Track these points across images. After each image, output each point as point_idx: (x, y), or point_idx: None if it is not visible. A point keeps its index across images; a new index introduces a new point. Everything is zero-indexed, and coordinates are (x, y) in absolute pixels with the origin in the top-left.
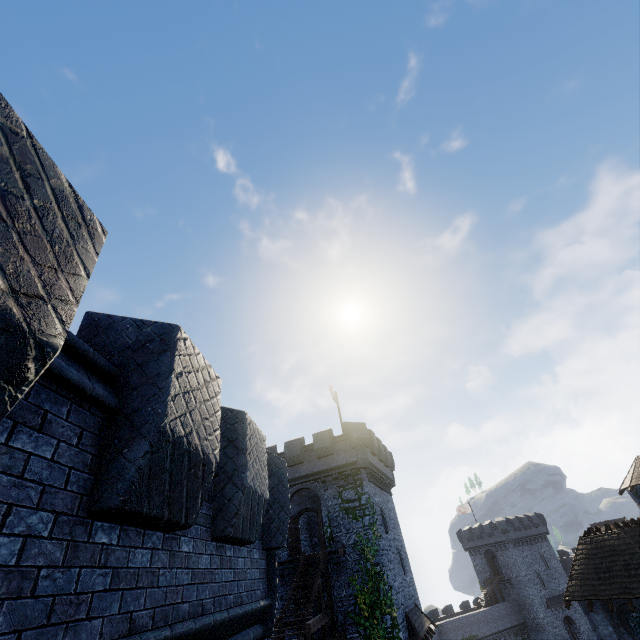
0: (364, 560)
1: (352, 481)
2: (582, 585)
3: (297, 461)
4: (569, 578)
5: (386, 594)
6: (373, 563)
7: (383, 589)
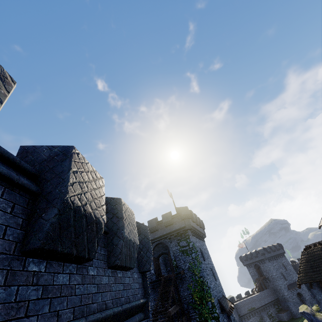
0: (194, 275)
1: (184, 236)
2: (305, 275)
3: (155, 229)
4: (298, 273)
5: (207, 291)
6: (199, 276)
7: (205, 289)
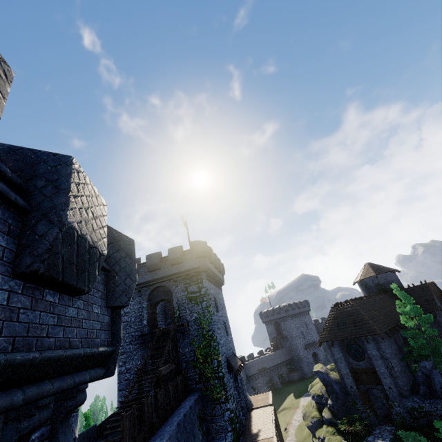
0: (201, 329)
1: (195, 280)
2: (329, 333)
3: (156, 268)
4: (322, 330)
5: (215, 348)
6: (207, 330)
7: (213, 345)
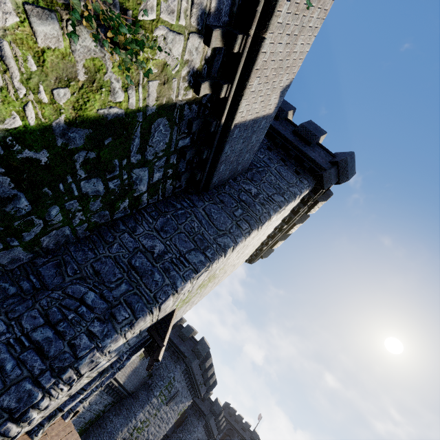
0: None
1: None
2: None
3: (237, 422)
4: None
5: None
6: None
7: None
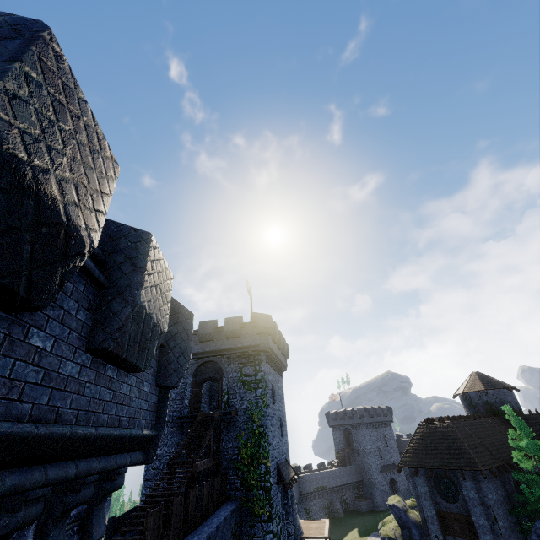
0: (251, 422)
1: (252, 360)
2: (413, 457)
3: (208, 338)
4: (405, 452)
5: (265, 449)
6: (258, 425)
7: (263, 445)
